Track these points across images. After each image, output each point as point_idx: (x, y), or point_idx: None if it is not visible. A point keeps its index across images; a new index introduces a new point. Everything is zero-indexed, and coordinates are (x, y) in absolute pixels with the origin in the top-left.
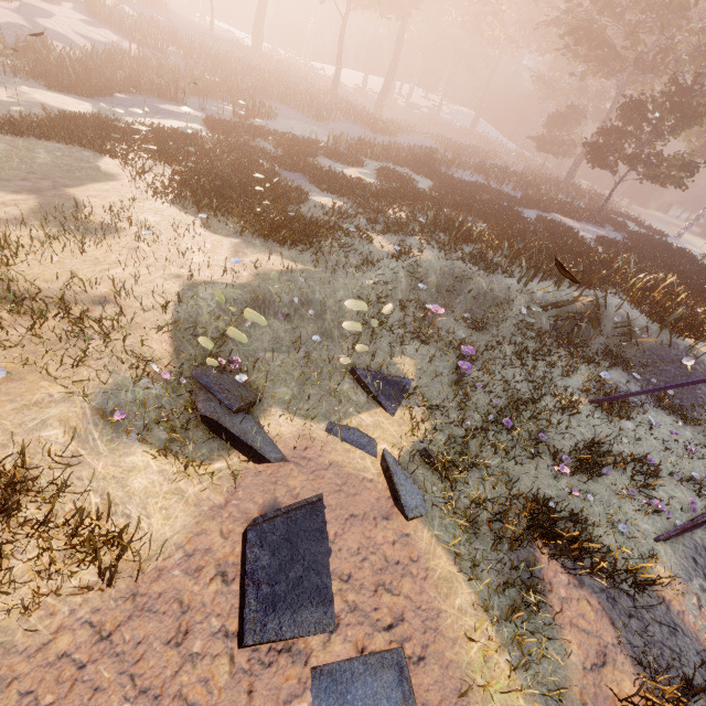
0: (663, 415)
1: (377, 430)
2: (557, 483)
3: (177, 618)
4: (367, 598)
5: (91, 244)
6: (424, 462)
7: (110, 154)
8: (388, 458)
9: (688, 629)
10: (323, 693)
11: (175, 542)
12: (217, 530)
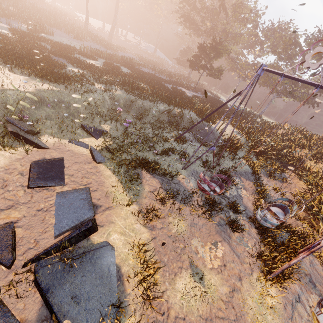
0: (198, 144)
1: (90, 143)
2: (155, 157)
3: (2, 183)
4: (79, 179)
5: None
6: (107, 151)
7: None
8: (92, 148)
9: (184, 185)
10: (59, 196)
11: (0, 166)
12: (19, 164)
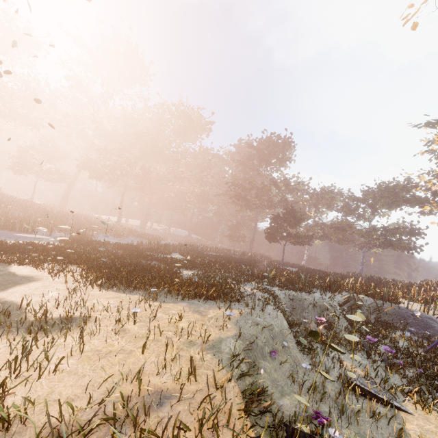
0: None
1: (433, 435)
2: None
3: None
4: None
5: (70, 338)
6: None
7: (19, 262)
8: None
9: None
10: None
11: None
12: None
